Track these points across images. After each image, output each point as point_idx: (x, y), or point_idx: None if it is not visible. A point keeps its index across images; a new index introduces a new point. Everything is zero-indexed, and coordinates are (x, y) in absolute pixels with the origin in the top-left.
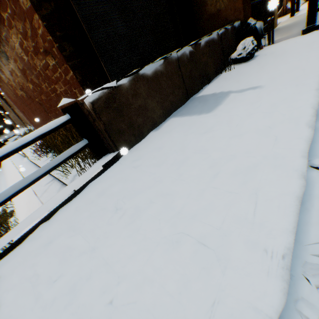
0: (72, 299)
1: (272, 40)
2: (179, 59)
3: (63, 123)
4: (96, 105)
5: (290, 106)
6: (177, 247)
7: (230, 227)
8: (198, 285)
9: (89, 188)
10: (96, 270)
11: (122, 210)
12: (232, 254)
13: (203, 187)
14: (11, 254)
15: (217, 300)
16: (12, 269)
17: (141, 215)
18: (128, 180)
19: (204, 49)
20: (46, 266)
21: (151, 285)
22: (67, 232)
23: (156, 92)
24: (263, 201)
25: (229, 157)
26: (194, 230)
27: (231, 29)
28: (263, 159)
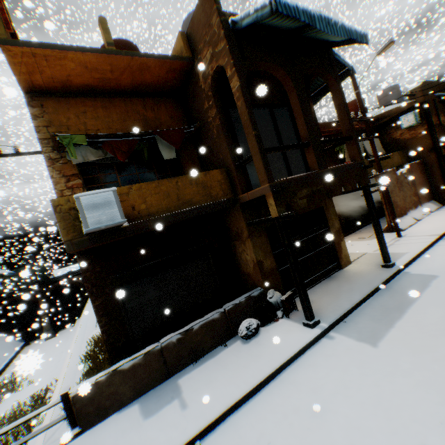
0: None
1: (288, 314)
2: (163, 347)
3: (57, 402)
4: (76, 397)
5: None
6: None
7: None
8: None
9: None
10: None
11: None
12: None
13: None
14: None
15: None
16: None
17: None
18: None
19: (199, 330)
20: None
21: None
22: None
23: (131, 378)
24: None
25: None
26: None
27: (245, 300)
28: None
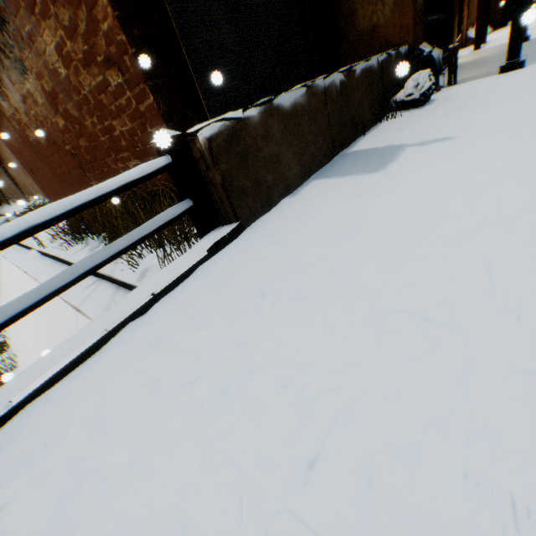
0: (231, 400)
1: (454, 78)
2: (326, 90)
3: (160, 168)
4: (215, 144)
5: (507, 161)
6: (385, 325)
7: (458, 297)
8: (433, 359)
9: (199, 273)
10: (260, 364)
11: (273, 294)
12: (473, 323)
13: (400, 258)
14: (88, 363)
15: (466, 370)
16: (101, 379)
17: (309, 297)
18: (269, 259)
19: (359, 80)
20: (167, 369)
21: (360, 368)
22: (183, 328)
23: (294, 138)
24: (500, 265)
25: (430, 222)
26: (406, 304)
27: (395, 56)
28: (484, 221)
